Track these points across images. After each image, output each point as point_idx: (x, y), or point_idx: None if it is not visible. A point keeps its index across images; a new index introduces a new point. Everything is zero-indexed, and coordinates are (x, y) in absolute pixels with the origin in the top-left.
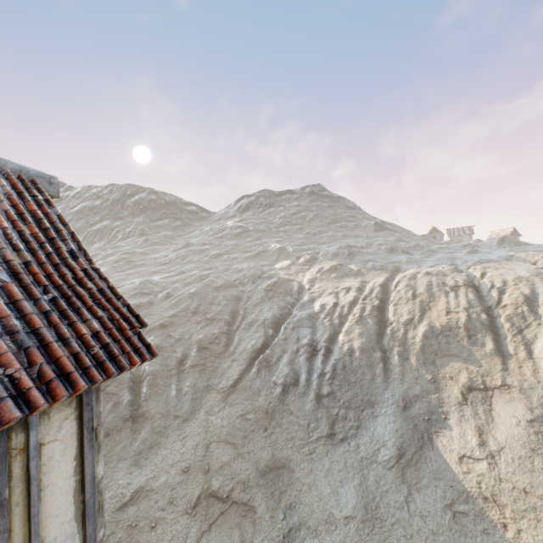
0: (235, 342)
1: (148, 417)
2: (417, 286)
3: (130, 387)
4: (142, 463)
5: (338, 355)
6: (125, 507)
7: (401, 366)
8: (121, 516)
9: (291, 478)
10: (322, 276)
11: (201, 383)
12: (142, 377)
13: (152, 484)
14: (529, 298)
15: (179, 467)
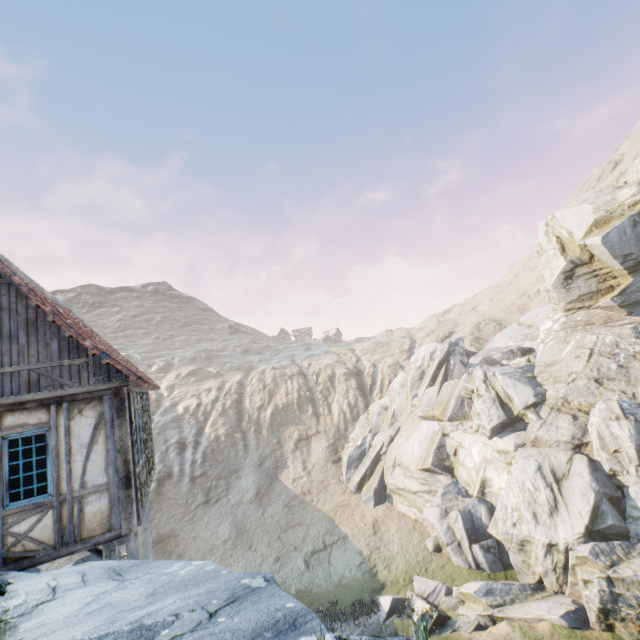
0: None
1: None
2: (267, 379)
3: None
4: None
5: (207, 443)
6: None
7: (257, 439)
8: None
9: (178, 540)
10: (182, 381)
11: None
12: None
13: None
14: (331, 377)
15: None
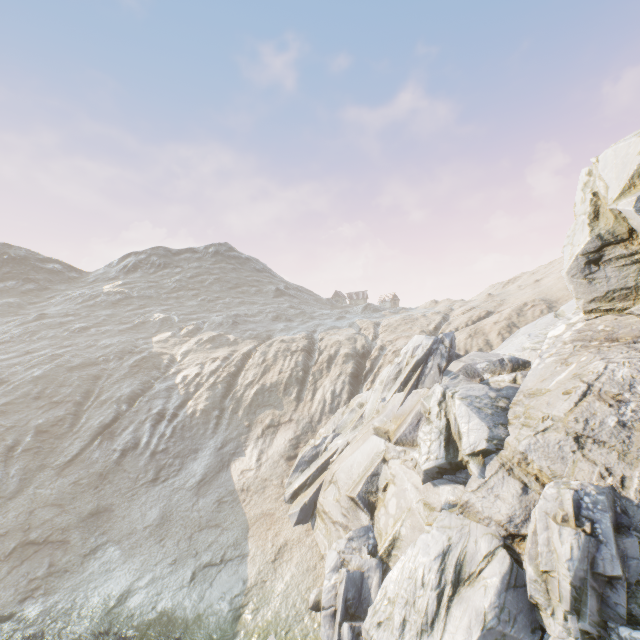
0: (83, 421)
1: None
2: (270, 352)
3: None
4: None
5: (181, 417)
6: None
7: (230, 419)
8: None
9: (110, 516)
10: (199, 347)
11: (34, 464)
12: None
13: None
14: (332, 357)
15: None
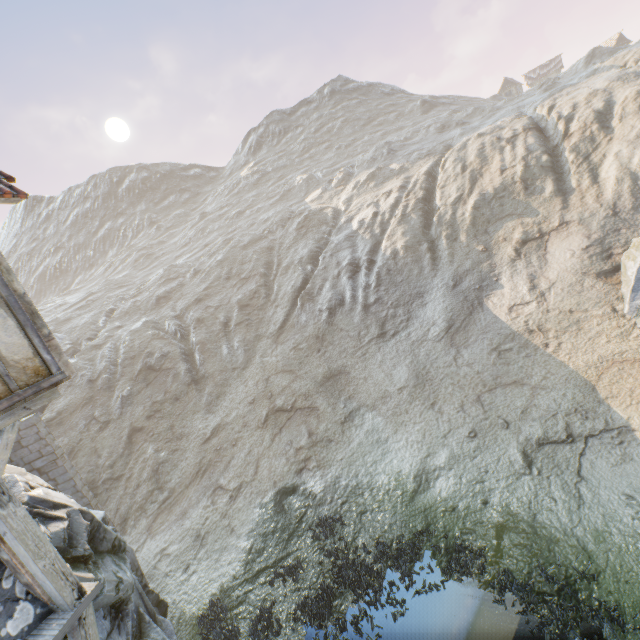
0: (275, 290)
1: (208, 377)
2: (468, 155)
3: (183, 359)
4: (215, 410)
5: (381, 262)
6: (208, 441)
7: (450, 249)
8: (207, 446)
9: (348, 379)
10: (359, 190)
11: (250, 336)
12: (193, 348)
13: (226, 420)
14: (601, 113)
15: (246, 402)
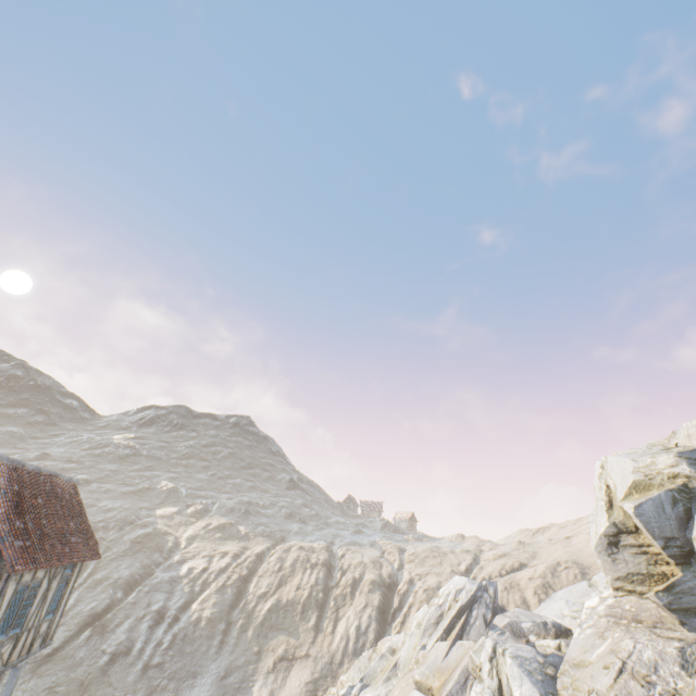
0: (71, 602)
1: None
2: (287, 559)
3: None
4: None
5: (184, 623)
6: None
7: (238, 638)
8: None
9: None
10: (206, 533)
11: None
12: None
13: None
14: (356, 581)
15: None
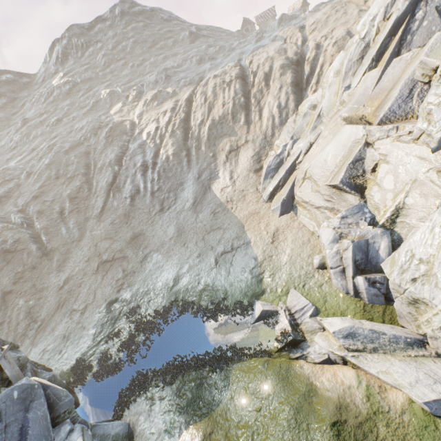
0: (95, 185)
1: (55, 250)
2: (208, 91)
3: (33, 241)
4: (63, 269)
5: (160, 164)
6: (62, 288)
7: (197, 155)
8: (62, 291)
9: (144, 237)
10: (147, 107)
11: (81, 219)
12: (39, 233)
13: (72, 274)
14: (267, 74)
15: (84, 261)
